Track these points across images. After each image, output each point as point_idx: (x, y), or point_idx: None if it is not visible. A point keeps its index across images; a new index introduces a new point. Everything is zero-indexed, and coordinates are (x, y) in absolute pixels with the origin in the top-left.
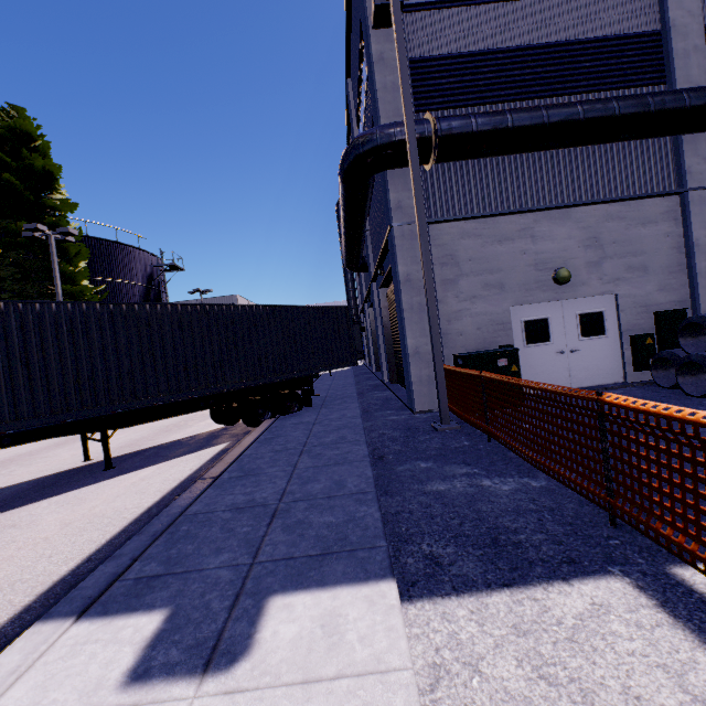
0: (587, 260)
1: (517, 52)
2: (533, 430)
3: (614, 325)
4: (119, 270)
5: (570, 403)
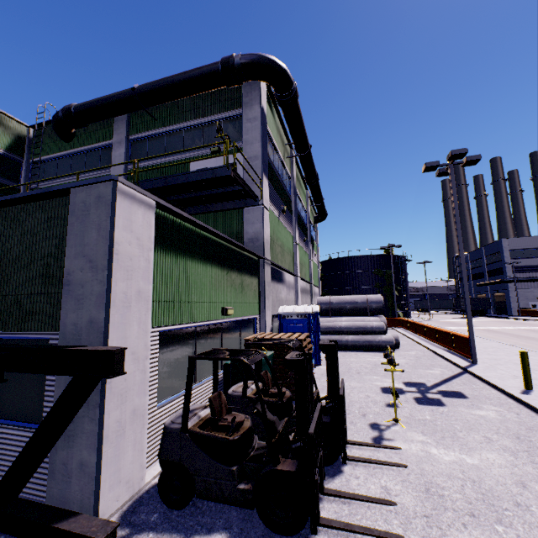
0: None
1: (529, 266)
2: (533, 313)
3: None
4: None
5: (536, 311)
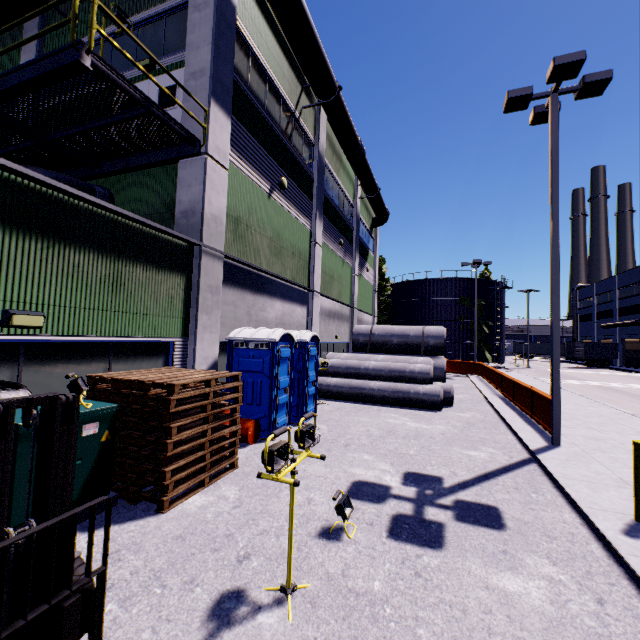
0: None
1: None
2: None
3: None
4: None
5: None
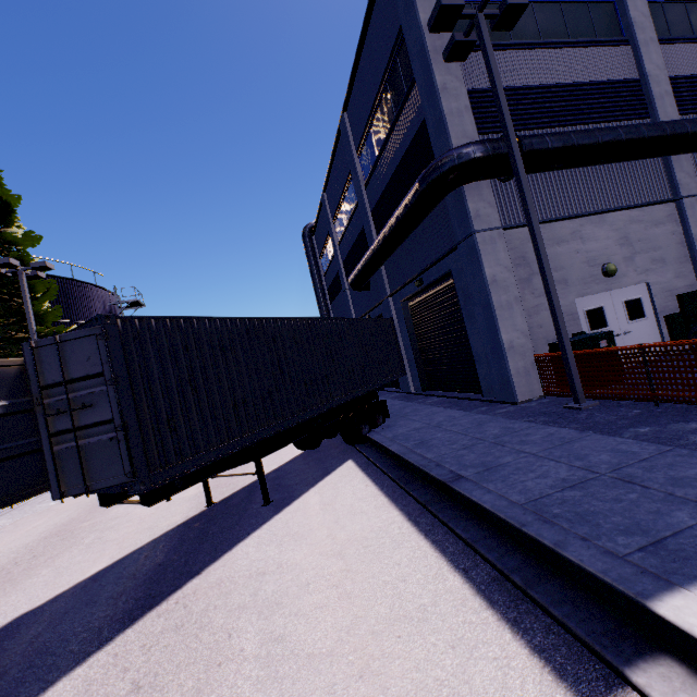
0: (623, 256)
1: (545, 89)
2: None
3: (650, 309)
4: (78, 310)
5: None
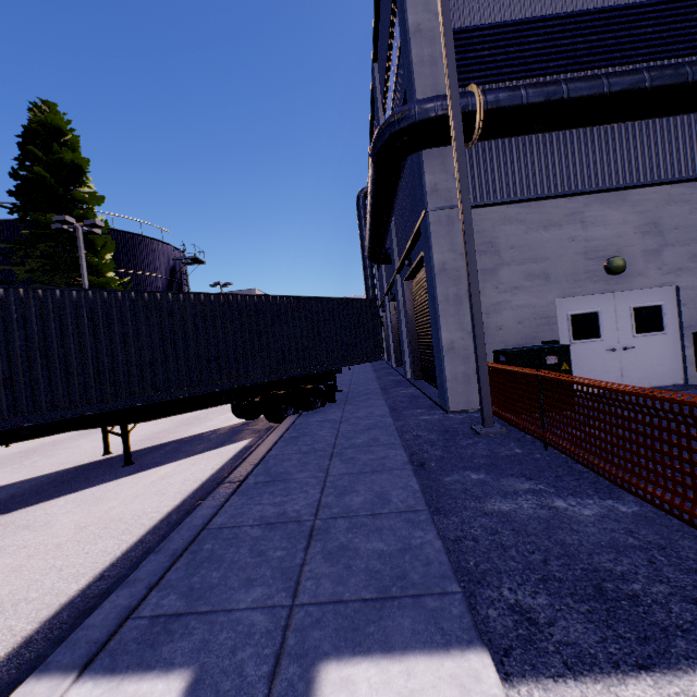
0: (644, 248)
1: (569, 19)
2: (618, 443)
3: (674, 321)
4: (143, 263)
5: (690, 414)
